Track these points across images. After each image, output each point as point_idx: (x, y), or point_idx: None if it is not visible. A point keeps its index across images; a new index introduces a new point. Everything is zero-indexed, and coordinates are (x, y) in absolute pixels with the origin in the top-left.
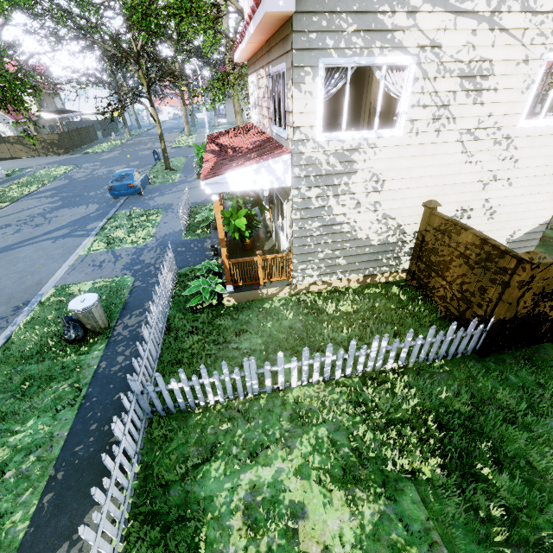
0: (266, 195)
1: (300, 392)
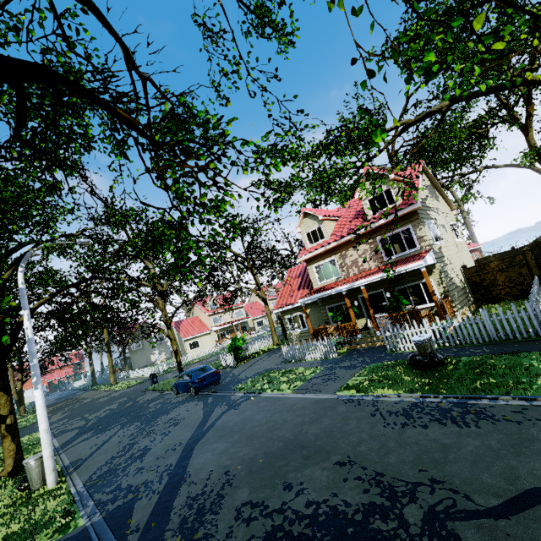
0: (390, 296)
1: None
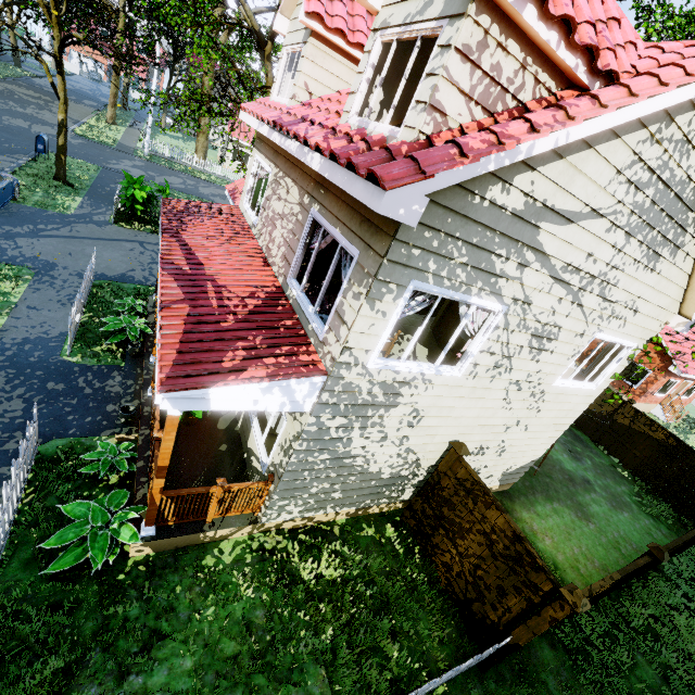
0: None
1: None
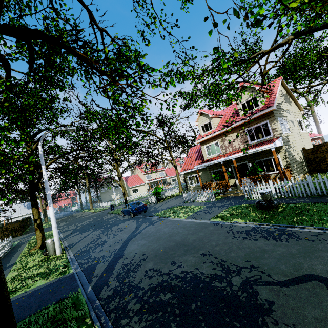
0: (251, 165)
1: None
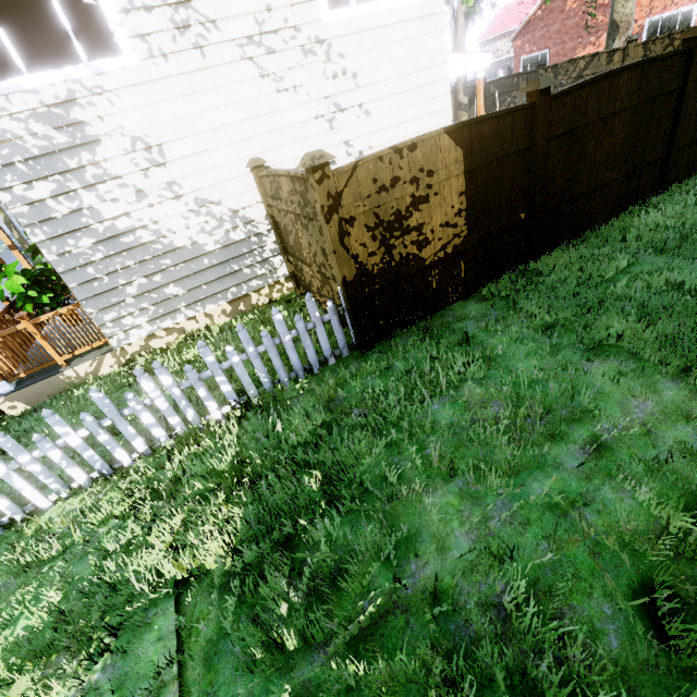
0: None
1: (56, 512)
